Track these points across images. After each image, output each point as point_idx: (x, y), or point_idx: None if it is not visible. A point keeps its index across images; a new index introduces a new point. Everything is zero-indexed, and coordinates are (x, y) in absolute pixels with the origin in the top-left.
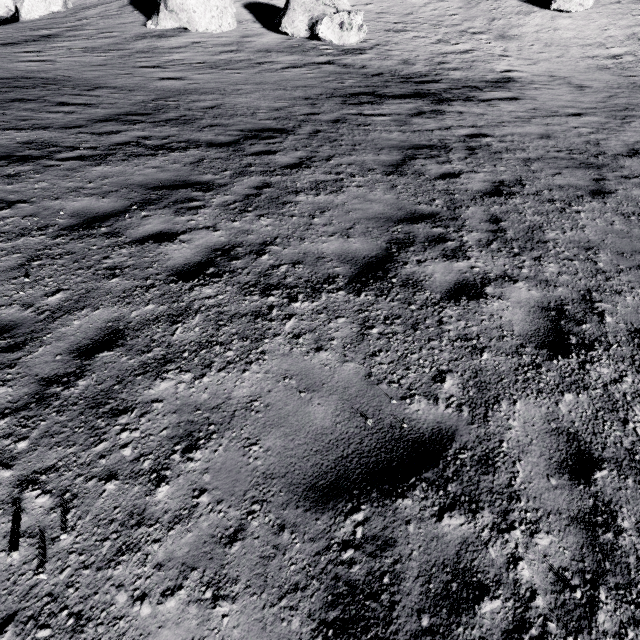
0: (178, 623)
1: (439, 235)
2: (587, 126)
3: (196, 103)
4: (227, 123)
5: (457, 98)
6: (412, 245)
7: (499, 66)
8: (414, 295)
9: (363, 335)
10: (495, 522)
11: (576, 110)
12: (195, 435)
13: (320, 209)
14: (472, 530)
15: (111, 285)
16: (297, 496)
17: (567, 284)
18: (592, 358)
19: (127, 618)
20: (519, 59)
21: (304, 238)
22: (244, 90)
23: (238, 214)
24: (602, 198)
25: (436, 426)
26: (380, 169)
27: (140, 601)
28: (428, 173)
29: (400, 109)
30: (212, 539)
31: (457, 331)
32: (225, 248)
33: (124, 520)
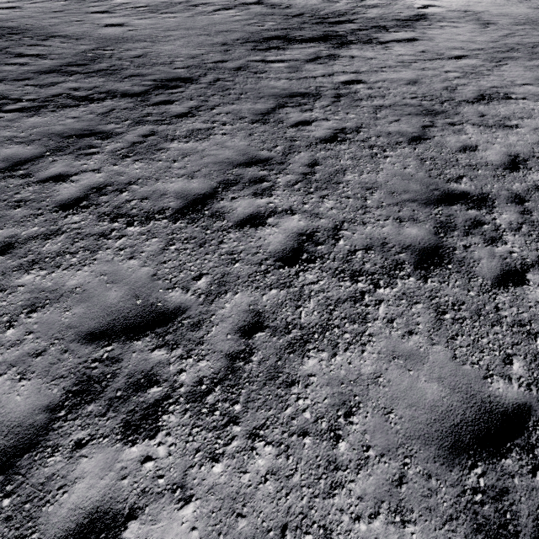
0: (0, 387)
1: (261, 177)
2: (459, 70)
3: (128, 52)
4: (146, 73)
5: (359, 40)
6: (235, 185)
7: (420, 1)
8: (214, 223)
9: (164, 250)
10: (182, 354)
11: (462, 52)
12: (37, 305)
13: (183, 155)
14: (167, 357)
15: (15, 213)
16: (80, 337)
17: (331, 217)
18: (308, 268)
19: None
20: None
21: (159, 179)
22: (172, 36)
23: (120, 159)
24: (416, 144)
25: (179, 305)
26: (250, 118)
27: None
28: (287, 121)
29: (300, 54)
30: (28, 354)
31: (228, 249)
32: (100, 187)
33: None
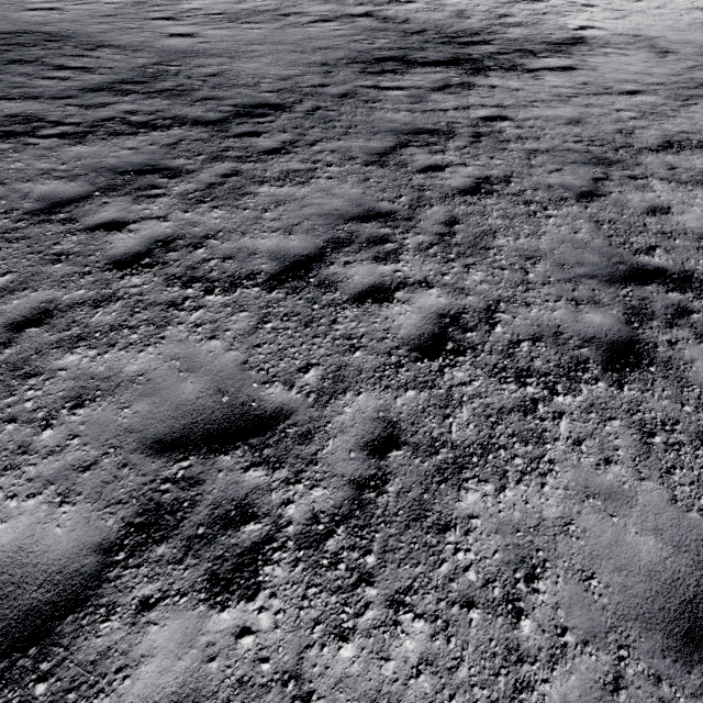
0: (33, 513)
1: (383, 236)
2: (634, 109)
3: (199, 69)
4: (223, 96)
5: (499, 67)
6: (349, 245)
7: (575, 21)
8: (323, 295)
9: (257, 329)
10: (288, 477)
11: (636, 86)
12: (84, 397)
13: (277, 202)
14: (267, 481)
15: (54, 270)
16: (145, 446)
17: (481, 293)
18: (456, 363)
19: (0, 507)
20: (606, 10)
21: (246, 233)
22: (257, 52)
23: (193, 205)
24: (587, 202)
25: (280, 407)
26: (362, 158)
27: (11, 498)
28: (412, 165)
29: (424, 81)
30: (72, 467)
31: (345, 331)
32: (167, 240)
33: (14, 450)
